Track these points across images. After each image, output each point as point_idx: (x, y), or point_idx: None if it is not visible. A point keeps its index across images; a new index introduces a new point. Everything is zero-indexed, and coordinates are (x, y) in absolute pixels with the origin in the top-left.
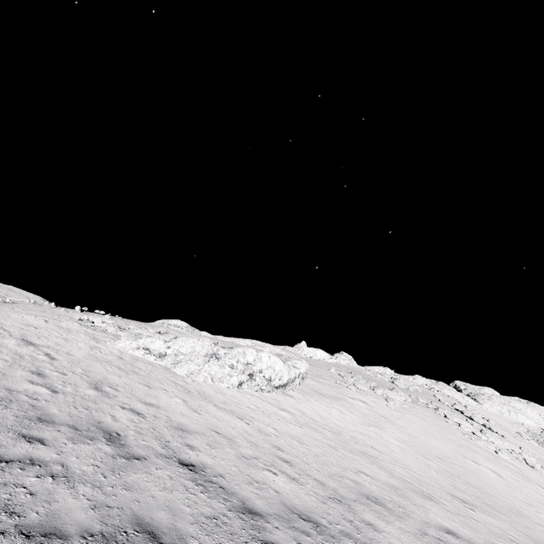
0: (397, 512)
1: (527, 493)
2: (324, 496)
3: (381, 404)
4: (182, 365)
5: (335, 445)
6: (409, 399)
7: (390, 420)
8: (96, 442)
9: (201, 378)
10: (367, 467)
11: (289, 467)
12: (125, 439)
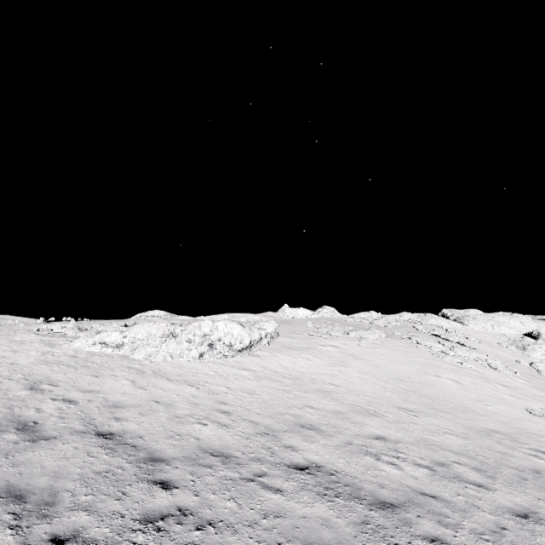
0: (329, 432)
1: (482, 392)
2: (251, 434)
3: (352, 344)
4: (139, 350)
5: (290, 389)
6: (383, 334)
7: (358, 357)
8: (3, 434)
9: (160, 358)
10: (317, 401)
11: (226, 416)
12: (41, 426)
